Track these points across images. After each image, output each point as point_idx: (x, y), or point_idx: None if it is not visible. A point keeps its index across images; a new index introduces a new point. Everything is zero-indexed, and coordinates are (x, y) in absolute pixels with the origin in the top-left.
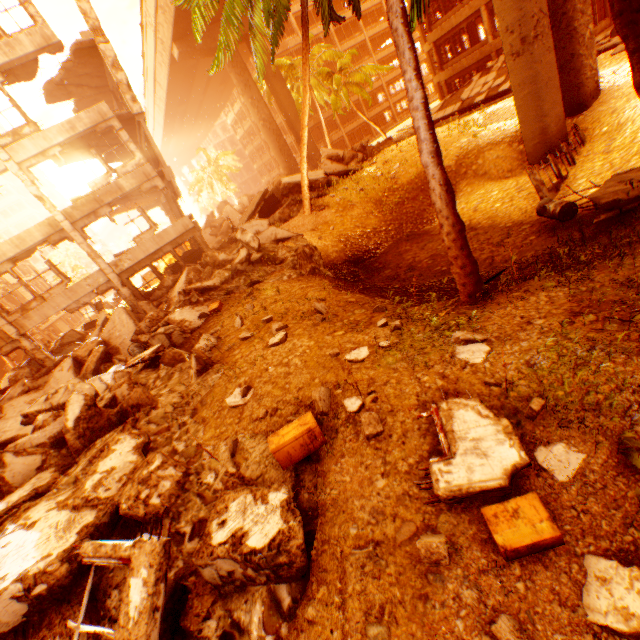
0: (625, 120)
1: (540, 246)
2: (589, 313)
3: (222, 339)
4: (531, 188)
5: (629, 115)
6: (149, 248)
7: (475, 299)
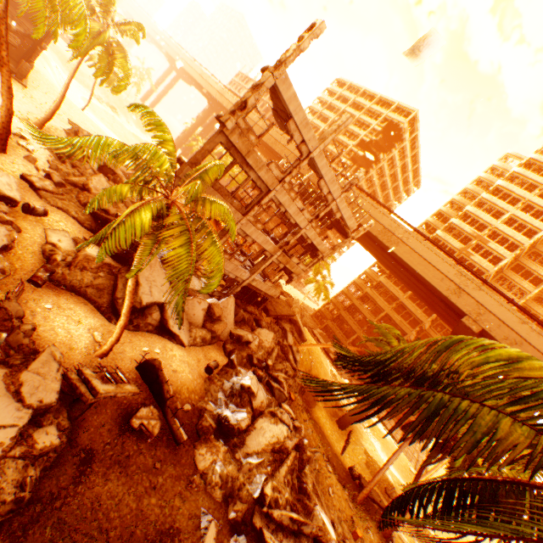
0: (358, 444)
1: (349, 483)
2: (380, 540)
3: (306, 434)
4: (336, 436)
5: (360, 444)
6: (263, 287)
7: (362, 509)
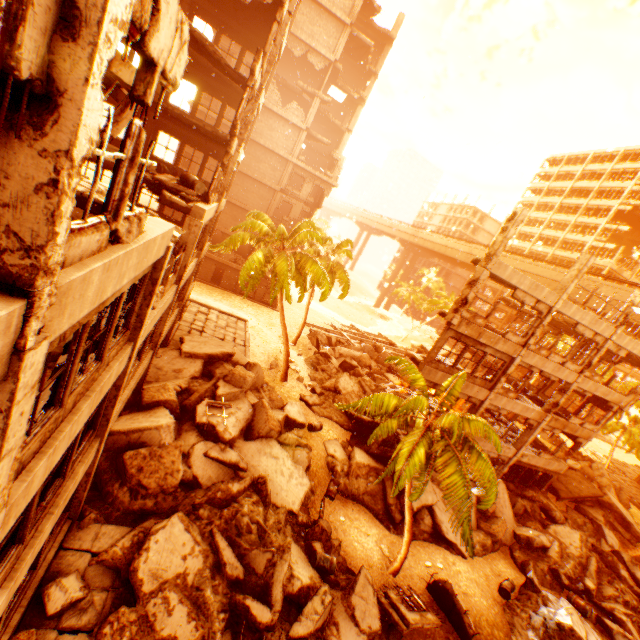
0: None
1: None
2: None
3: None
4: None
5: None
6: (539, 462)
7: None
